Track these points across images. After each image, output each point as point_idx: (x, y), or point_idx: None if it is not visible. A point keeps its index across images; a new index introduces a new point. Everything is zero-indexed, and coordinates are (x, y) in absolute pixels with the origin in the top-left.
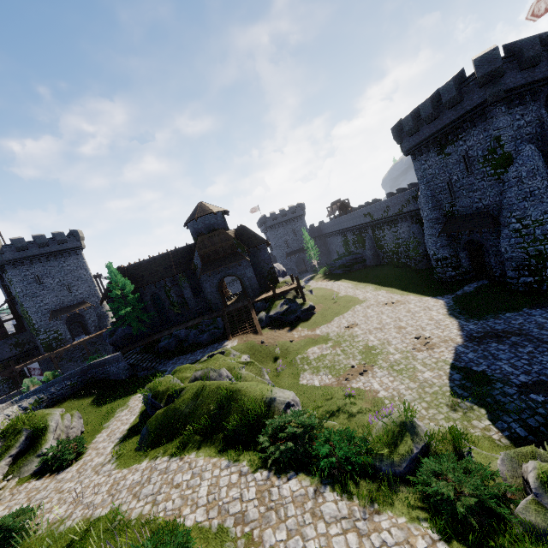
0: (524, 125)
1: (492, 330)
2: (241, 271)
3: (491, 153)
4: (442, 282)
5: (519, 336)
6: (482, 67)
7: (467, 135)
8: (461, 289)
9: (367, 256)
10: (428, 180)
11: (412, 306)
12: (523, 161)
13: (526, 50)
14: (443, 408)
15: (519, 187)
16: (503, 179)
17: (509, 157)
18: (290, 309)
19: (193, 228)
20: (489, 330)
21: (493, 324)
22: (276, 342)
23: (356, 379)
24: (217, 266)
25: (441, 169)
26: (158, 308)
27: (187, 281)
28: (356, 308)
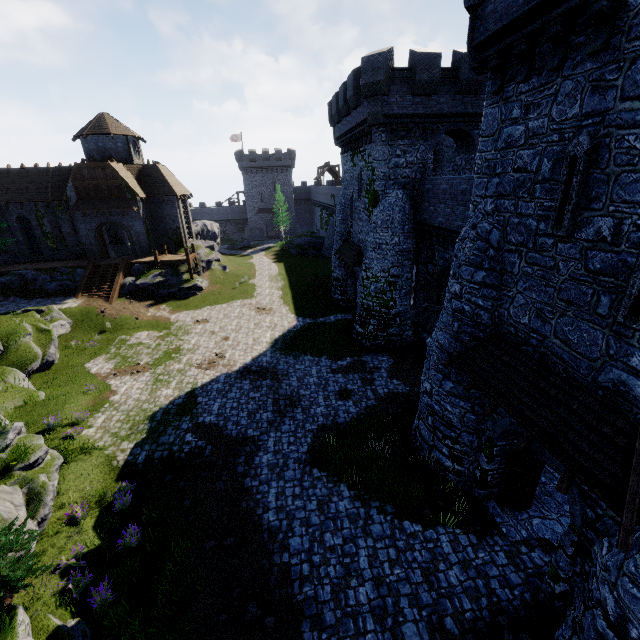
0: (403, 165)
1: (272, 367)
2: (128, 221)
3: (369, 184)
4: (330, 302)
5: (272, 381)
6: (366, 72)
7: (364, 152)
8: (327, 317)
9: (324, 244)
10: (345, 186)
11: (267, 320)
12: (384, 207)
13: (419, 70)
14: (127, 425)
15: (374, 235)
16: (370, 219)
17: (376, 196)
18: (167, 283)
19: (84, 146)
20: (270, 367)
21: (284, 362)
22: (119, 314)
23: (122, 377)
24: (95, 208)
25: (351, 179)
26: (29, 235)
27: (66, 212)
28: (235, 303)
